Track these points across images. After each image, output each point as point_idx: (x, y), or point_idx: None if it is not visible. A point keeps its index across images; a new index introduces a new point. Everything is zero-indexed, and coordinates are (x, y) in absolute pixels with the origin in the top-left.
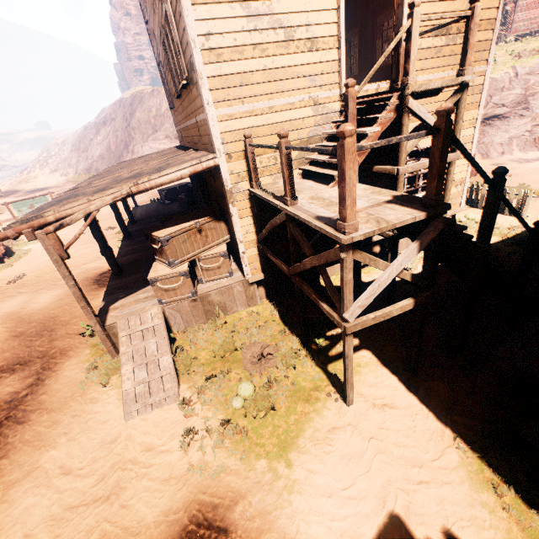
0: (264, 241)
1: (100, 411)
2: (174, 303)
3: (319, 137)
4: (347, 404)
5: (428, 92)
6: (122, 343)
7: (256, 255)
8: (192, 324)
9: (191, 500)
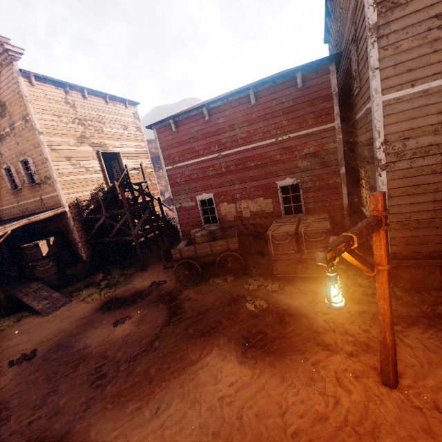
0: (91, 239)
1: (26, 323)
2: (47, 278)
3: (105, 199)
4: (144, 270)
5: (137, 184)
6: (23, 298)
7: (87, 248)
8: (57, 290)
9: (101, 302)
